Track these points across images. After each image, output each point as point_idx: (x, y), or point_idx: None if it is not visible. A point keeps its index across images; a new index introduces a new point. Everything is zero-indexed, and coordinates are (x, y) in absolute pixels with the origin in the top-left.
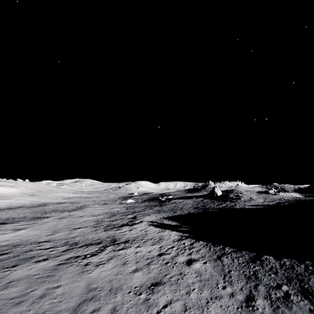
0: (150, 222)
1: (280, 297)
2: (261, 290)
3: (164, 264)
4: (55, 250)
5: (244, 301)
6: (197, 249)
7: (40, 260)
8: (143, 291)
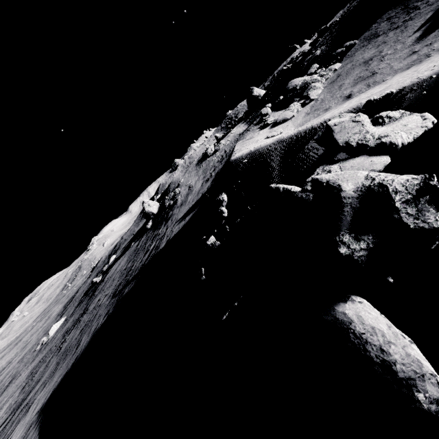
0: None
1: None
2: None
3: None
4: None
5: None
6: None
7: None
8: None
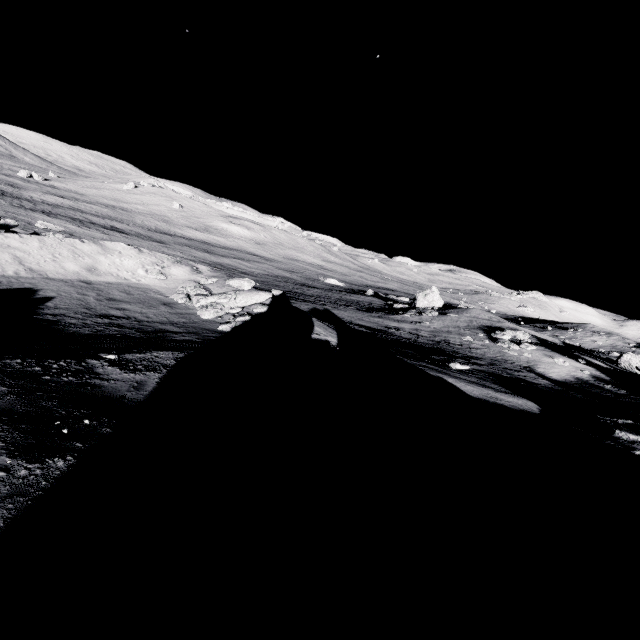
0: None
1: None
2: None
3: None
4: None
5: None
6: None
7: (26, 230)
8: None
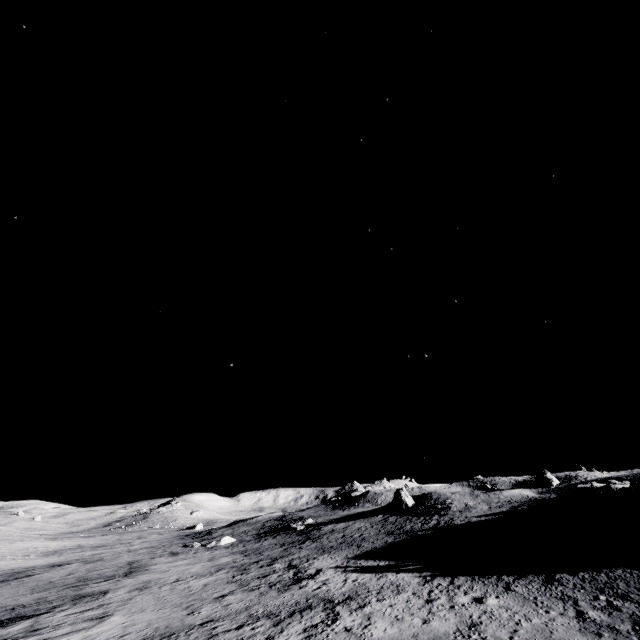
0: (337, 567)
1: (605, 605)
2: (584, 604)
3: (450, 608)
4: (257, 627)
5: (577, 617)
6: (468, 586)
7: (264, 639)
8: (469, 633)
